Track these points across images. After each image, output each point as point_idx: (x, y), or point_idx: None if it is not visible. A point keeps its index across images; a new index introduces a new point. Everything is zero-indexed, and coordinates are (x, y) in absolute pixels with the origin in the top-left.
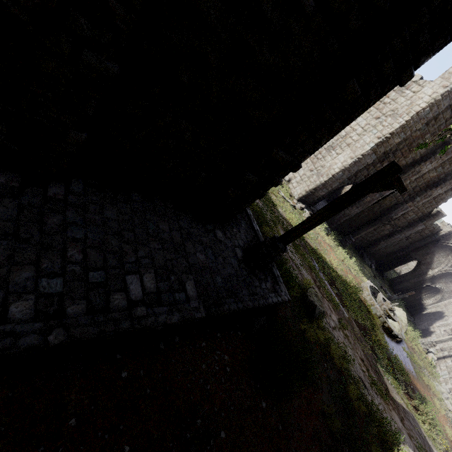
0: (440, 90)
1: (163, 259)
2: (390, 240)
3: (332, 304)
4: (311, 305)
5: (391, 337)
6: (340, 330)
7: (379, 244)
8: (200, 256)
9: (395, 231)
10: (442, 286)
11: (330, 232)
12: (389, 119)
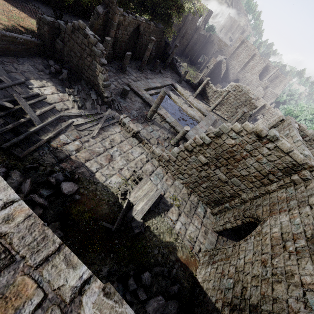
0: None
1: None
2: (189, 47)
3: None
4: None
5: None
6: None
7: (185, 50)
8: None
9: (188, 42)
10: None
11: None
12: None
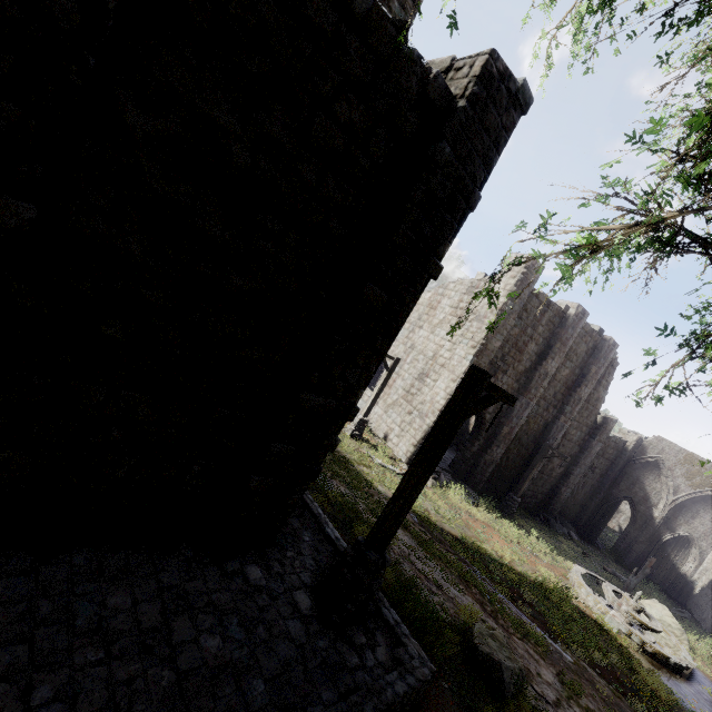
0: (510, 281)
1: (106, 687)
2: (572, 480)
3: (533, 644)
4: (491, 664)
5: (673, 674)
6: (570, 702)
7: (560, 492)
8: (209, 641)
9: (569, 464)
10: (687, 530)
11: (478, 499)
12: (475, 324)
